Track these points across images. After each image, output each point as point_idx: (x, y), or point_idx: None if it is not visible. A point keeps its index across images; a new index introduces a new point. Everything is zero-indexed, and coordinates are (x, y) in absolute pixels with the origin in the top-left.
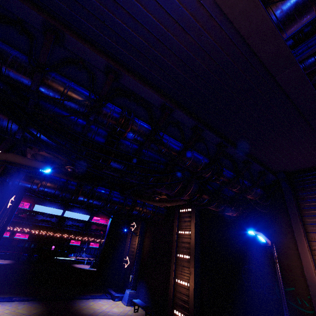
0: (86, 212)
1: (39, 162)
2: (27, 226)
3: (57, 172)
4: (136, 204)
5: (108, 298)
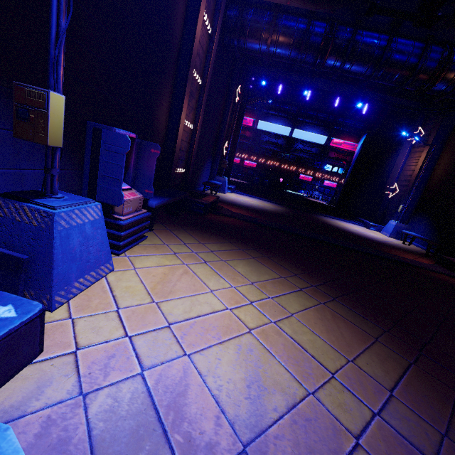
0: (322, 131)
1: None
2: (253, 154)
3: None
4: (450, 64)
5: (359, 225)
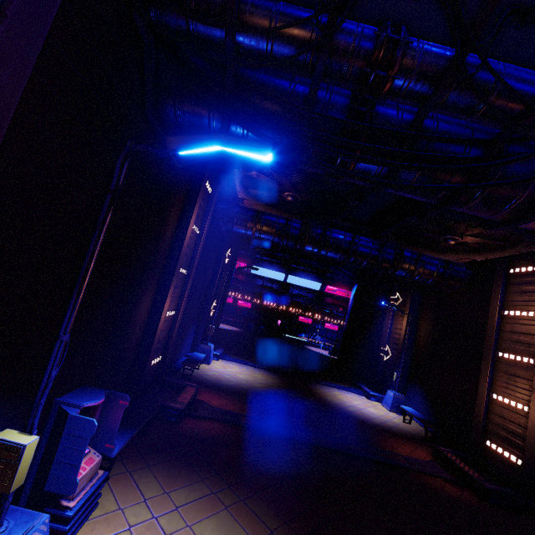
0: (316, 278)
1: (256, 143)
2: (248, 293)
3: (273, 207)
4: (403, 259)
5: (359, 394)
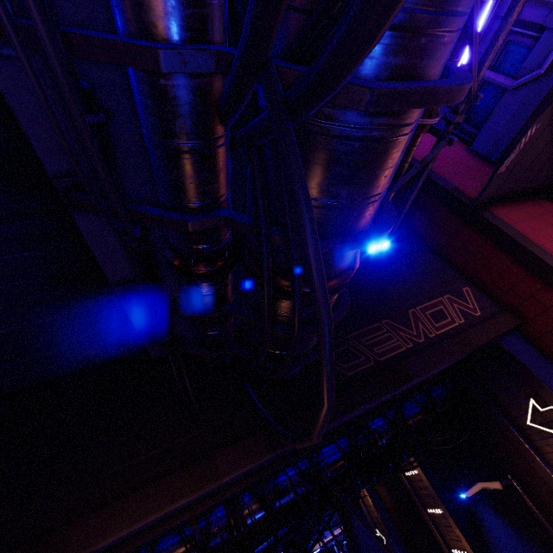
0: None
1: None
2: None
3: None
4: None
5: None
